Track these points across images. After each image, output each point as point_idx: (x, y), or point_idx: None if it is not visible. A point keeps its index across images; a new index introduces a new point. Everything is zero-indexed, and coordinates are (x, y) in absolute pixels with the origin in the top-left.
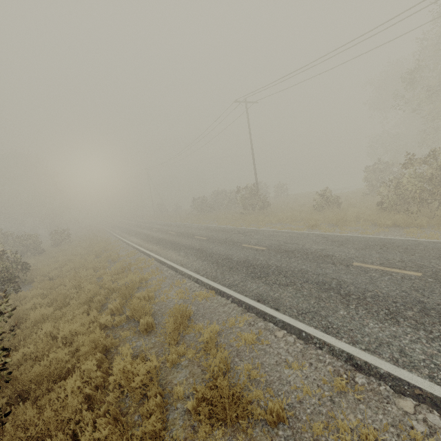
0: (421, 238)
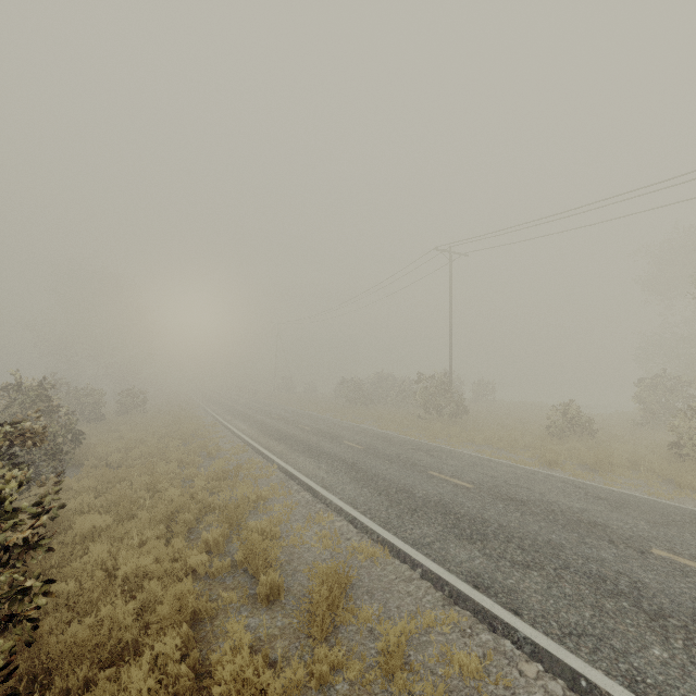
0: None
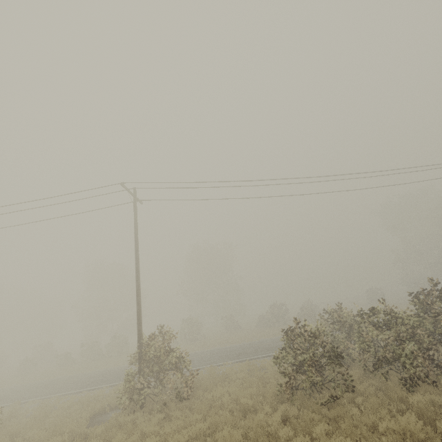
0: None
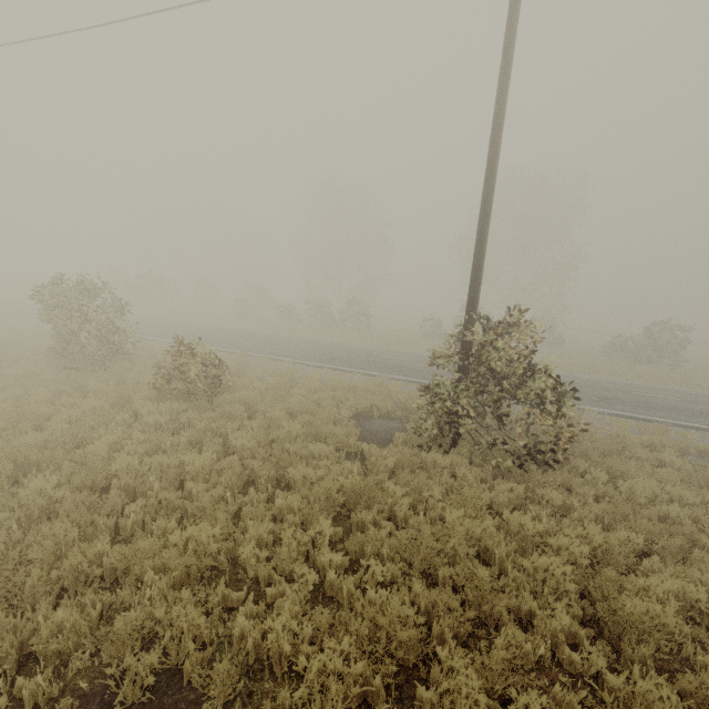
0: (164, 342)
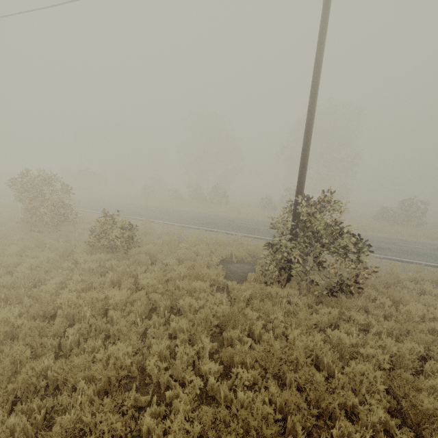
0: (97, 213)
